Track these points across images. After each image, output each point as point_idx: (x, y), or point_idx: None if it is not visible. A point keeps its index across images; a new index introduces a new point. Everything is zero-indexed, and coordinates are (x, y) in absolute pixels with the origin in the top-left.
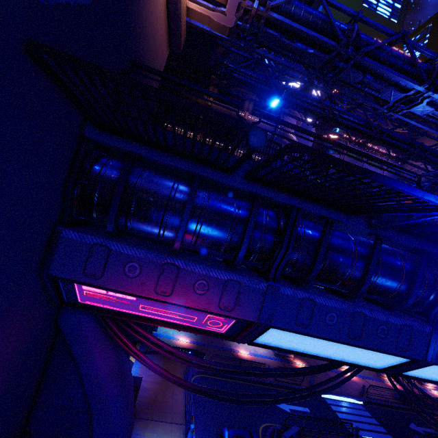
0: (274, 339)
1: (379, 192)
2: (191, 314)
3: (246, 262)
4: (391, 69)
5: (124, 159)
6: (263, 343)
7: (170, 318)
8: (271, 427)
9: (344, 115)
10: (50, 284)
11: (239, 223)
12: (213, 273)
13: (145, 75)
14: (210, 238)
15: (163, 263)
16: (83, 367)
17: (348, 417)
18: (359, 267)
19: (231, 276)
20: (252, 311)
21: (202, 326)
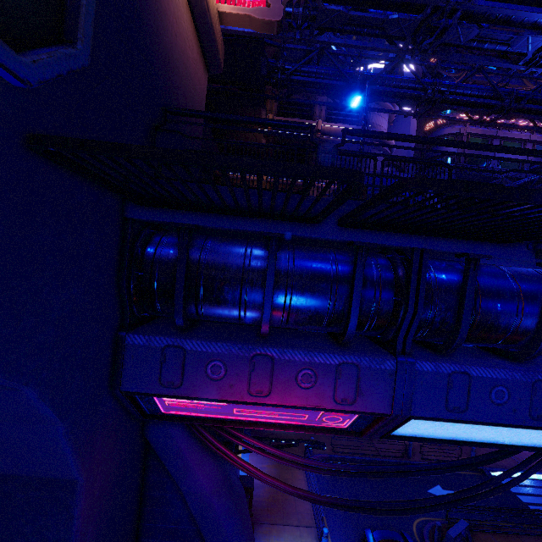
0: (418, 429)
1: (528, 183)
2: (299, 412)
3: (360, 333)
4: (523, 5)
5: (179, 235)
6: (403, 435)
7: (274, 419)
8: (428, 522)
9: (457, 89)
10: (127, 400)
11: (341, 285)
12: (319, 358)
13: (183, 122)
14: (305, 312)
15: (252, 355)
16: (184, 485)
17: (535, 500)
18: (530, 315)
19: (344, 359)
20: (381, 401)
21: (317, 423)
